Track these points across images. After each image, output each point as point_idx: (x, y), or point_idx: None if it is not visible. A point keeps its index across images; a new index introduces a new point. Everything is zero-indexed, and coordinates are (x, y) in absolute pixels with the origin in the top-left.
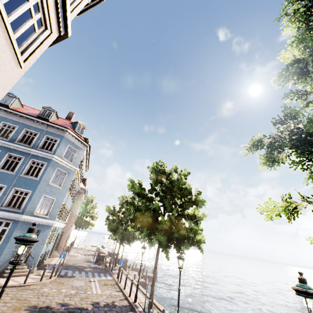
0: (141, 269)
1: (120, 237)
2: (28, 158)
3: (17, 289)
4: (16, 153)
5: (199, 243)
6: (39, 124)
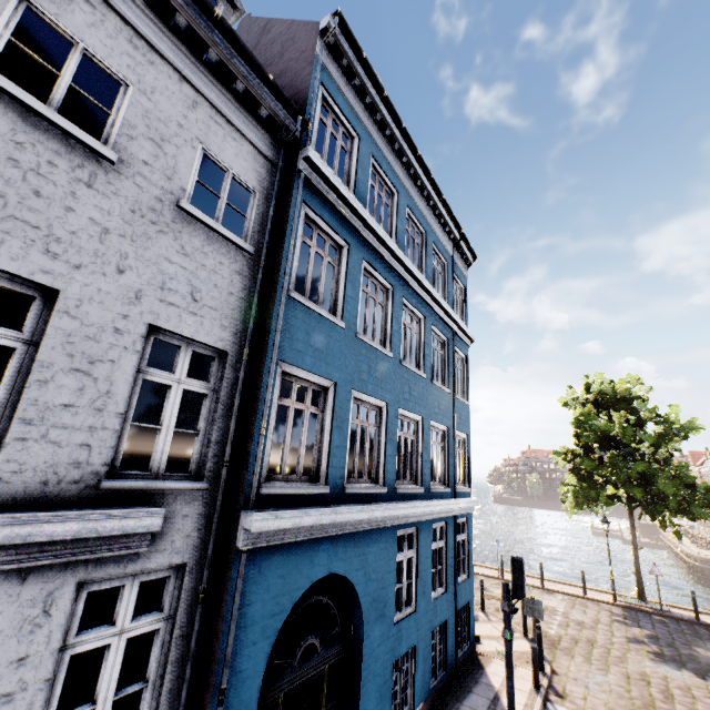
0: None
1: None
2: (453, 345)
3: (552, 649)
4: (439, 327)
5: None
6: (444, 233)
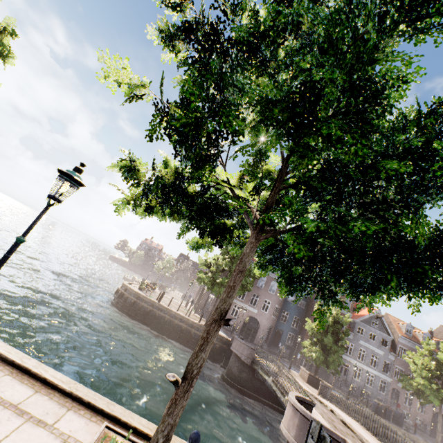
0: None
1: None
2: None
3: None
4: None
5: None
6: None
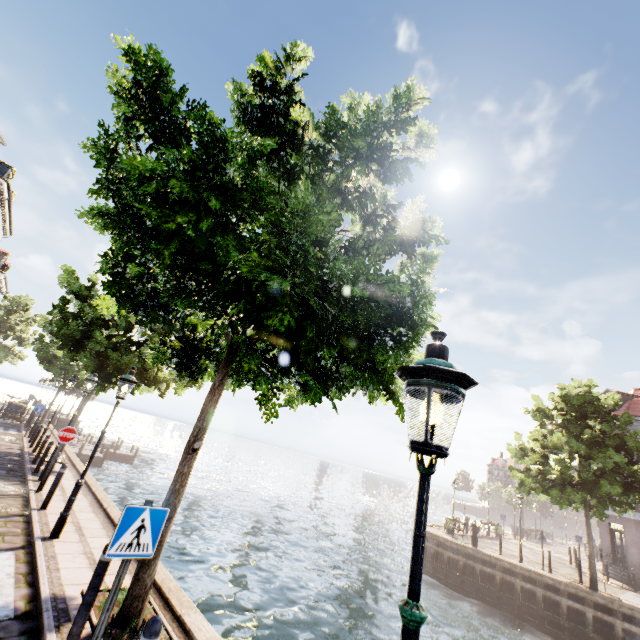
0: (114, 446)
1: (58, 375)
2: None
3: None
4: None
5: (159, 381)
6: None
